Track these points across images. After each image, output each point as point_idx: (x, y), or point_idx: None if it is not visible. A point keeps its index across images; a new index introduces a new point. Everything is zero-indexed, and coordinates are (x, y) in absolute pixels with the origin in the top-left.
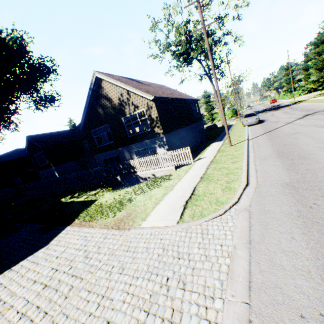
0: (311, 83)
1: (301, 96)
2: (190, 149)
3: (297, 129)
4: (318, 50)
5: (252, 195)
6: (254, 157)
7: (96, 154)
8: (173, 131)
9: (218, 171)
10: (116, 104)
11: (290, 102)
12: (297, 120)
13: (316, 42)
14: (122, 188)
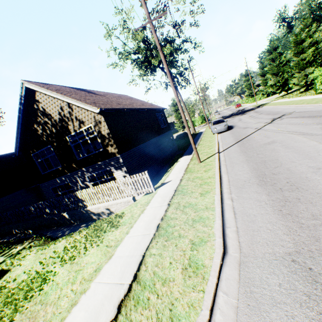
0: (269, 87)
1: (262, 100)
2: (158, 165)
3: (271, 137)
4: (271, 56)
5: (237, 295)
6: (228, 182)
7: (41, 183)
8: (134, 148)
9: (182, 214)
10: (56, 120)
11: (254, 105)
12: (267, 125)
13: (269, 49)
14: (70, 228)
